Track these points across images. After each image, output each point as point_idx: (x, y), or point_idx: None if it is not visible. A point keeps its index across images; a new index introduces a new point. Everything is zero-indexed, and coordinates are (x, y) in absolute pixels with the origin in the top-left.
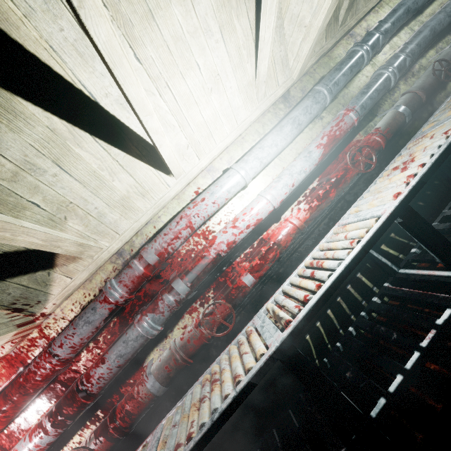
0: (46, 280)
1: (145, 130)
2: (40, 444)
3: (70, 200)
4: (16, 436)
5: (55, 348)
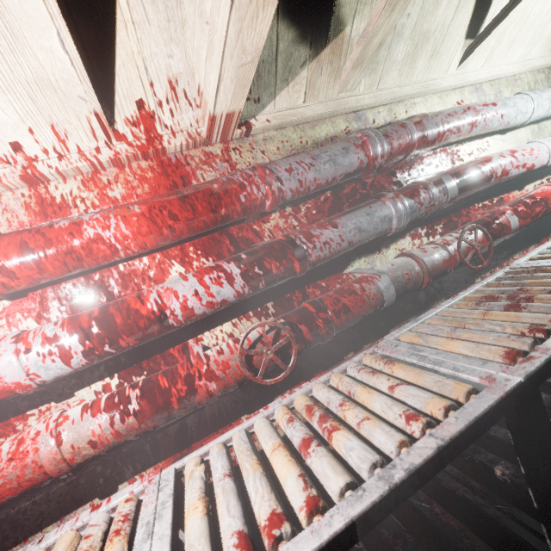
0: (293, 71)
1: None
2: (215, 294)
3: None
4: (136, 282)
5: (280, 169)
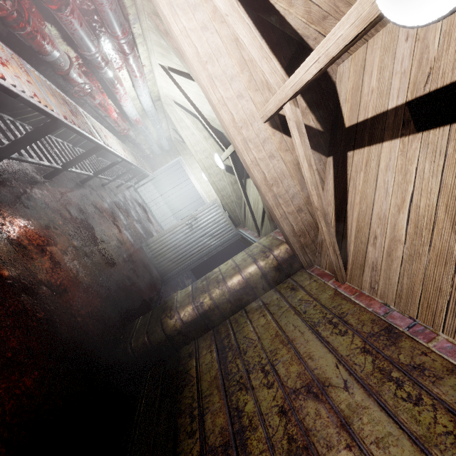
0: None
1: (189, 98)
2: None
3: None
4: None
5: None
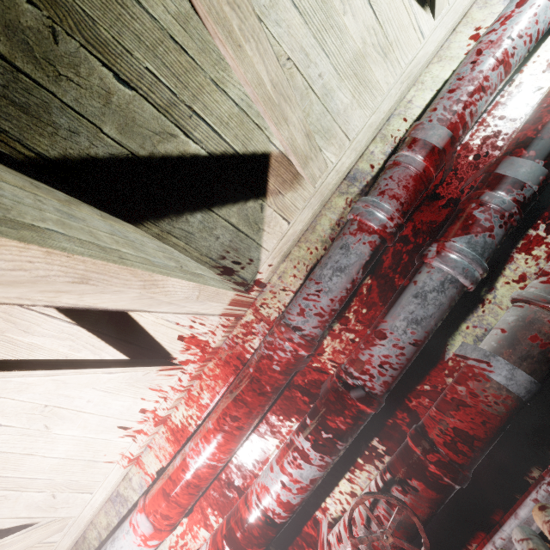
0: (259, 220)
1: None
2: (300, 478)
3: (287, 54)
4: (250, 470)
5: (292, 317)
